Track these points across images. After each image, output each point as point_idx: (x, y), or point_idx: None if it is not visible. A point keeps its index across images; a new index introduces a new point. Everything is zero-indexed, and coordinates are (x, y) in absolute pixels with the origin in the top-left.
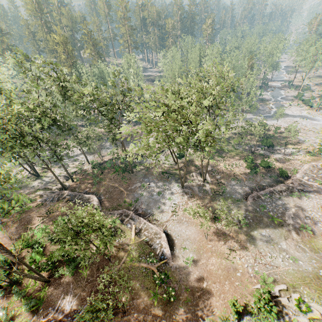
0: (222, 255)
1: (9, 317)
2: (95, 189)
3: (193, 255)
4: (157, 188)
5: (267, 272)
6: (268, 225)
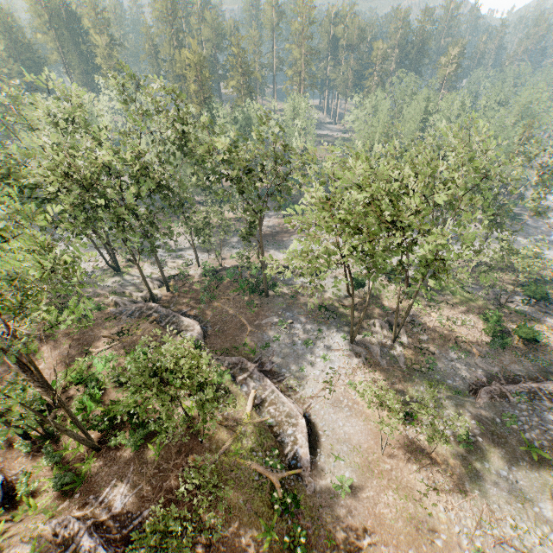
0: (410, 492)
1: (30, 490)
2: (200, 312)
3: (351, 476)
4: (304, 333)
5: None
6: (517, 458)
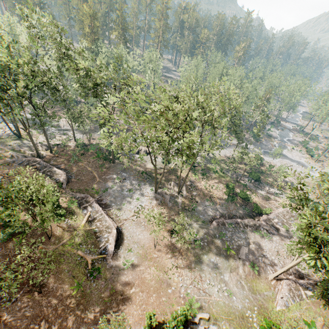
0: (163, 268)
1: None
2: (69, 167)
3: (135, 259)
4: (130, 185)
5: (198, 297)
6: (221, 253)
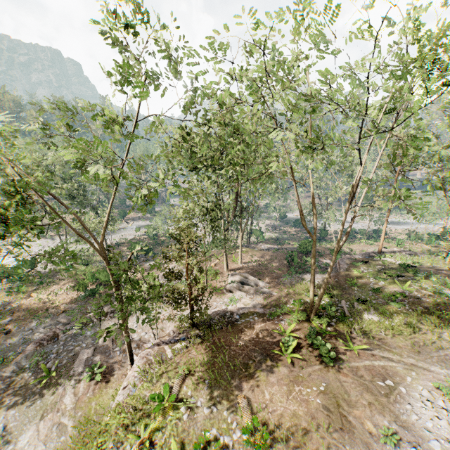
0: None
1: None
2: None
3: None
4: None
5: None
6: (27, 396)
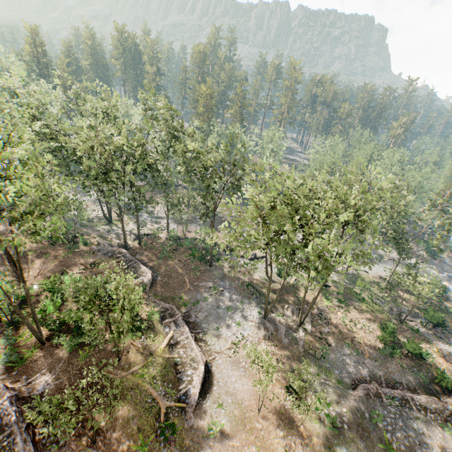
0: None
1: None
2: (156, 265)
3: (226, 424)
4: (230, 301)
5: None
6: None
